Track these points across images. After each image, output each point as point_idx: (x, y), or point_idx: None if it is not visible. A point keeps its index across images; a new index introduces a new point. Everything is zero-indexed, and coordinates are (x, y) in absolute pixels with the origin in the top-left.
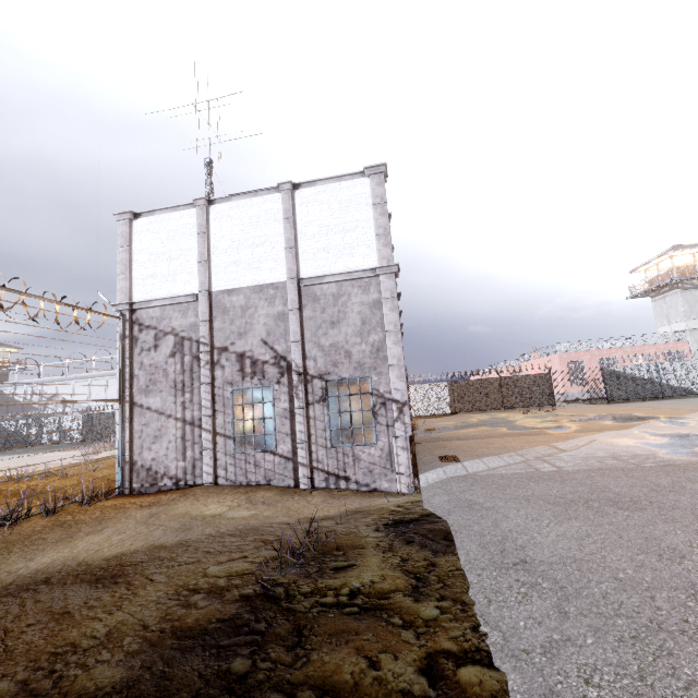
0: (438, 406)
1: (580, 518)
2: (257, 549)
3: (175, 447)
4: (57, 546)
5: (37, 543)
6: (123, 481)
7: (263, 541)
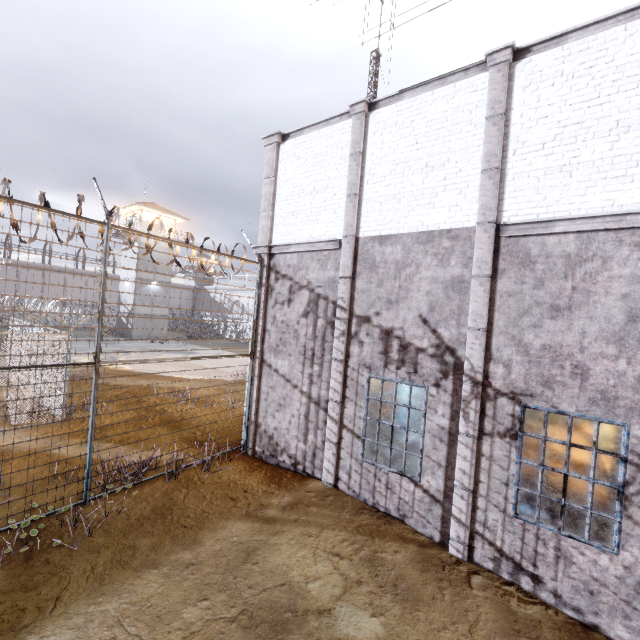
0: None
1: None
2: None
3: (297, 424)
4: (129, 591)
5: (123, 561)
6: (248, 440)
7: None
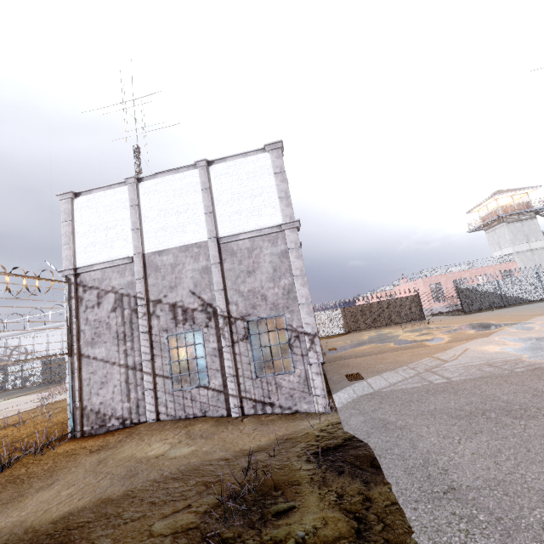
0: (335, 328)
1: (485, 431)
2: (200, 494)
3: (120, 390)
4: (6, 509)
5: None
6: (75, 425)
7: (204, 484)
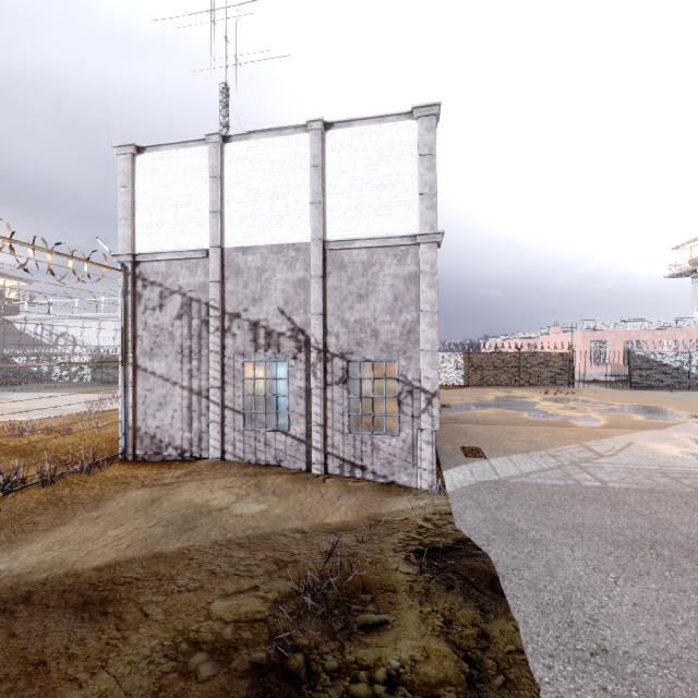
0: (451, 377)
1: (654, 575)
2: (270, 575)
3: (180, 417)
4: (47, 538)
5: (27, 530)
6: (126, 447)
7: (276, 562)
